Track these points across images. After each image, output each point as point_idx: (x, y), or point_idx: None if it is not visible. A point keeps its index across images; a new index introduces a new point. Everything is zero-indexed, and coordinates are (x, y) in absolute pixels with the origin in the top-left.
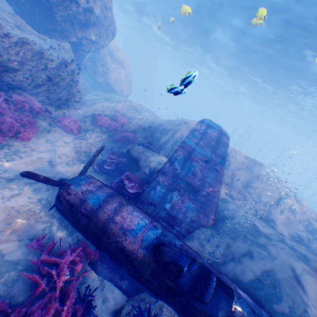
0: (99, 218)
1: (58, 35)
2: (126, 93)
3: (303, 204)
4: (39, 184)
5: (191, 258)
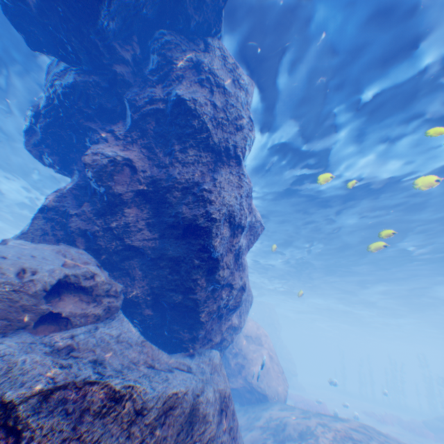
0: None
1: (197, 342)
2: (284, 392)
3: None
4: None
5: None
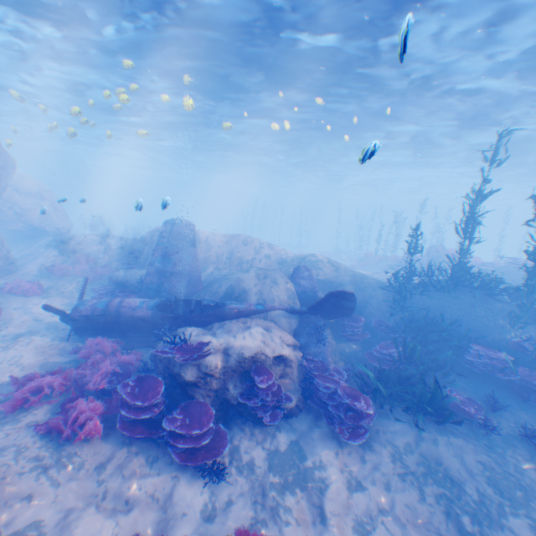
0: (112, 310)
1: None
2: (68, 229)
3: (276, 249)
4: (43, 332)
5: (182, 301)
